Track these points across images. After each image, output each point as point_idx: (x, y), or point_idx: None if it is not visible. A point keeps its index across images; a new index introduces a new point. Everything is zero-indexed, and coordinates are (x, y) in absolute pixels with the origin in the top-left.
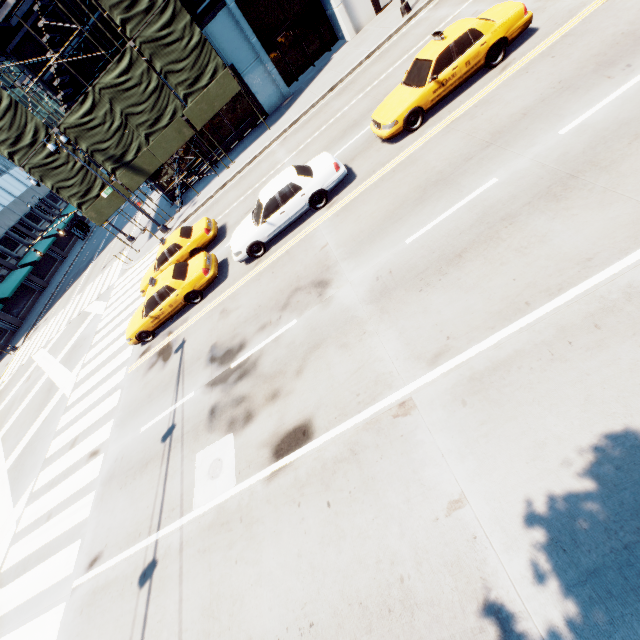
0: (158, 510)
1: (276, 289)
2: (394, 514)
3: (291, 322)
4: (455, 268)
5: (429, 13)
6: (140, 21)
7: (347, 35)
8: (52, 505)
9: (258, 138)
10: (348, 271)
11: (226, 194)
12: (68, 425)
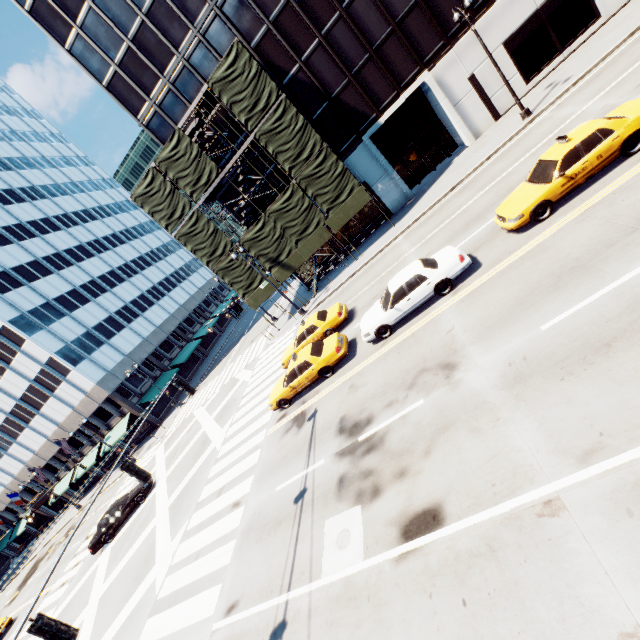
0: (289, 570)
1: (402, 369)
2: (545, 632)
3: (418, 401)
4: (603, 358)
5: (551, 113)
6: (301, 166)
7: (467, 142)
8: (200, 545)
9: (384, 234)
10: (476, 355)
11: (355, 282)
12: (217, 475)
